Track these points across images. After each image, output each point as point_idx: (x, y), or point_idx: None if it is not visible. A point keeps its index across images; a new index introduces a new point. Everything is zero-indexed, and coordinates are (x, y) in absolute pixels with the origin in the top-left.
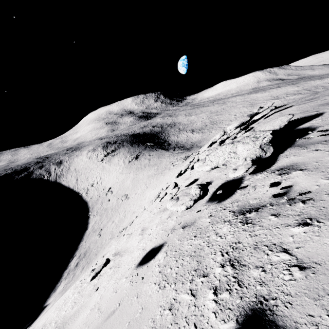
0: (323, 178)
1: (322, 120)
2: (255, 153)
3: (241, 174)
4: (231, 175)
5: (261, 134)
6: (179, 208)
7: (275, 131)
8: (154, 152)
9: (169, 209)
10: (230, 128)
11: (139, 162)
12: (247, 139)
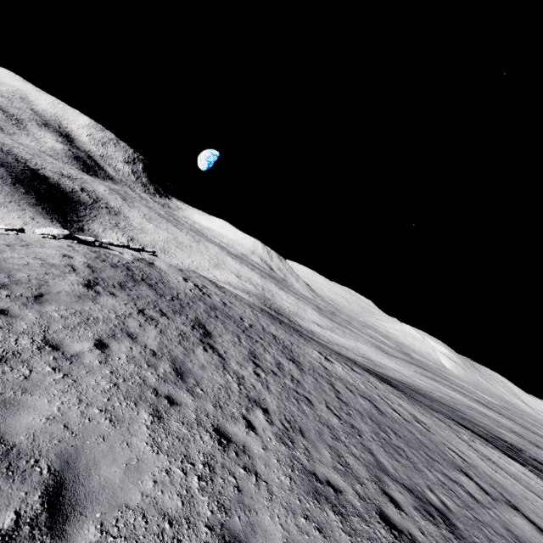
0: (52, 240)
1: (105, 249)
2: (55, 234)
3: (41, 234)
4: (38, 233)
5: (66, 232)
6: (5, 227)
7: (83, 240)
8: (45, 221)
9: (0, 227)
10: (104, 240)
11: (3, 214)
12: (61, 230)
